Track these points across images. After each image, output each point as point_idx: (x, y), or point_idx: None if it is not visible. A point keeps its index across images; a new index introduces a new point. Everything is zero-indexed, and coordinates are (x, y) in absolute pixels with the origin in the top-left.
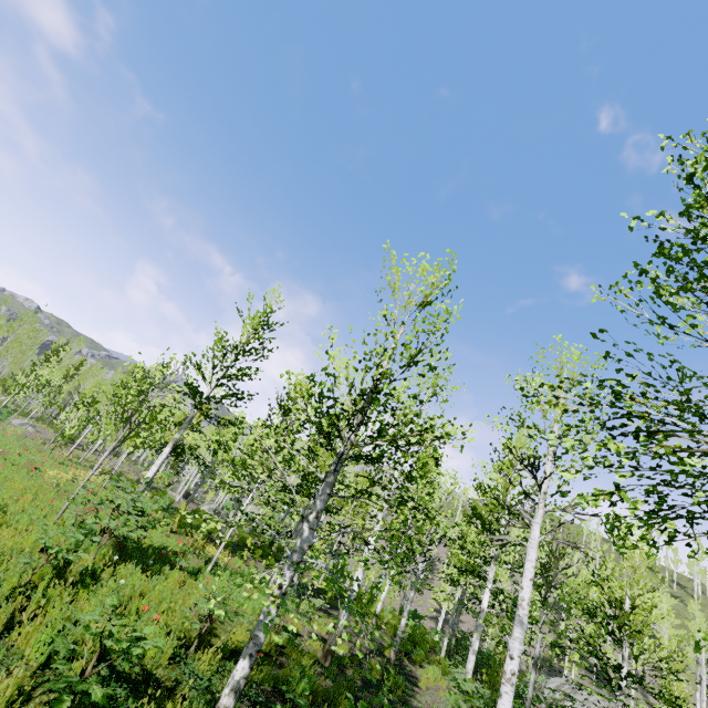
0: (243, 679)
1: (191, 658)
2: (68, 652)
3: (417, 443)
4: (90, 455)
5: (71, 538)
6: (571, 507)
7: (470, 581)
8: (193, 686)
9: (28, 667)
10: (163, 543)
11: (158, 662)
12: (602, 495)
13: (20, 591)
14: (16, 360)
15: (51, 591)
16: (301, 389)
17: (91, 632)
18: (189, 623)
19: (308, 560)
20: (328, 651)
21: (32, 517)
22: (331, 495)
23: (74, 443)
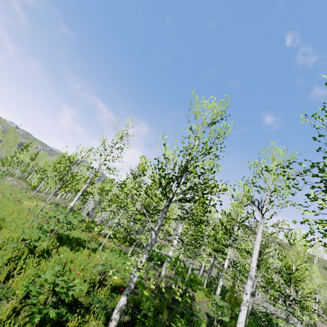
0: (124, 306)
1: (96, 292)
2: (37, 293)
3: (208, 193)
4: (43, 195)
5: (36, 235)
6: (276, 225)
7: (220, 255)
8: (97, 306)
9: (17, 298)
10: (79, 236)
11: (80, 294)
12: (323, 223)
13: (12, 260)
14: (7, 150)
15: (27, 260)
16: (150, 165)
17: (48, 282)
18: (94, 275)
19: (155, 249)
20: (156, 286)
21: (17, 224)
22: (165, 217)
23: (36, 189)
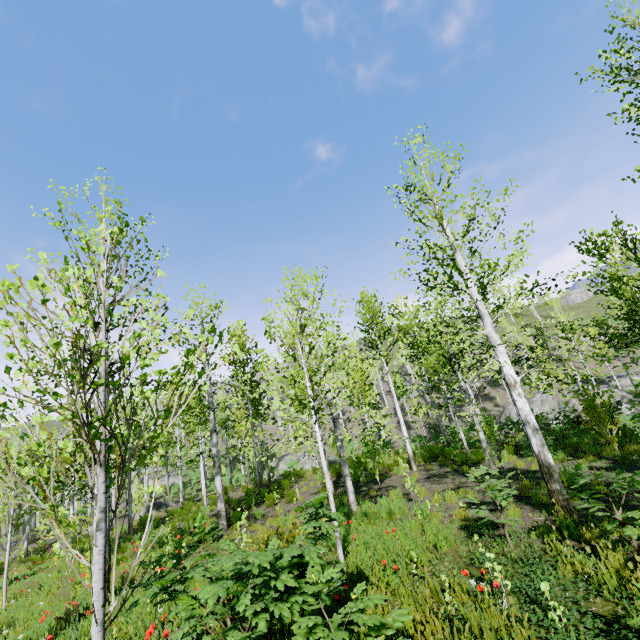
0: None
1: None
2: None
3: None
4: None
5: None
6: None
7: None
8: None
9: None
10: None
11: None
12: None
13: None
14: None
15: None
16: None
17: None
18: None
19: None
20: (565, 502)
21: None
22: None
23: None
